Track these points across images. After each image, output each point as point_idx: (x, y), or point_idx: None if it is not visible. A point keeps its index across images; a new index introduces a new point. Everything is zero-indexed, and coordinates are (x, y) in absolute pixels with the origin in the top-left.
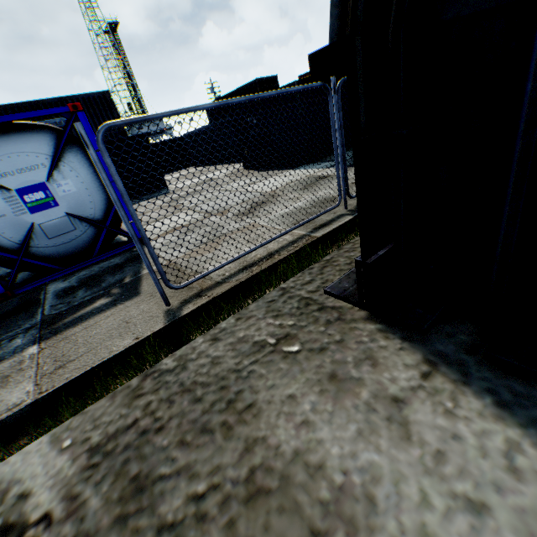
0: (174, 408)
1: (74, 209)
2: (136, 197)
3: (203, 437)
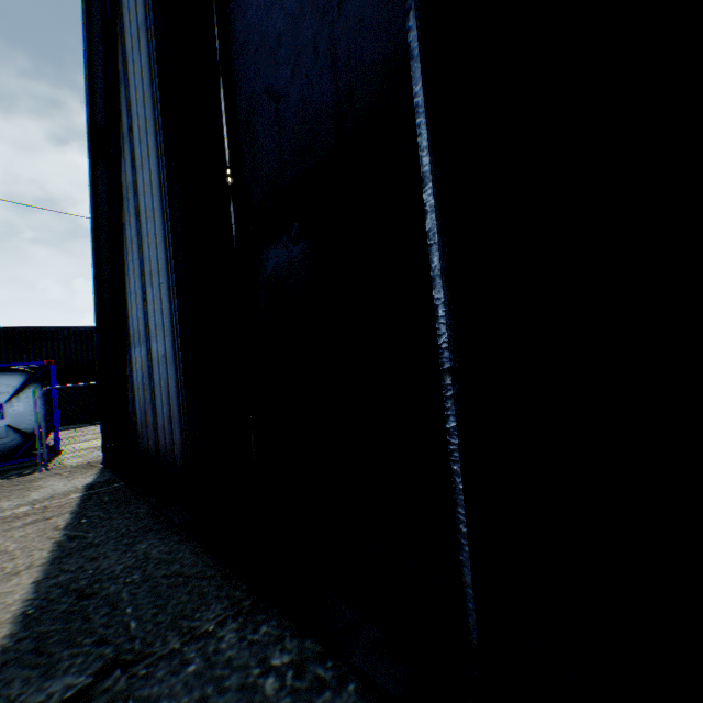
0: (13, 484)
1: (16, 423)
2: (91, 421)
3: (17, 486)
